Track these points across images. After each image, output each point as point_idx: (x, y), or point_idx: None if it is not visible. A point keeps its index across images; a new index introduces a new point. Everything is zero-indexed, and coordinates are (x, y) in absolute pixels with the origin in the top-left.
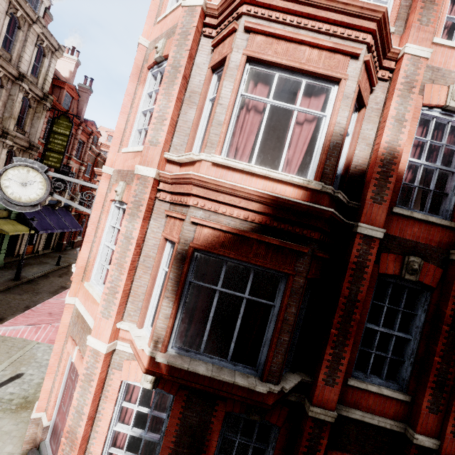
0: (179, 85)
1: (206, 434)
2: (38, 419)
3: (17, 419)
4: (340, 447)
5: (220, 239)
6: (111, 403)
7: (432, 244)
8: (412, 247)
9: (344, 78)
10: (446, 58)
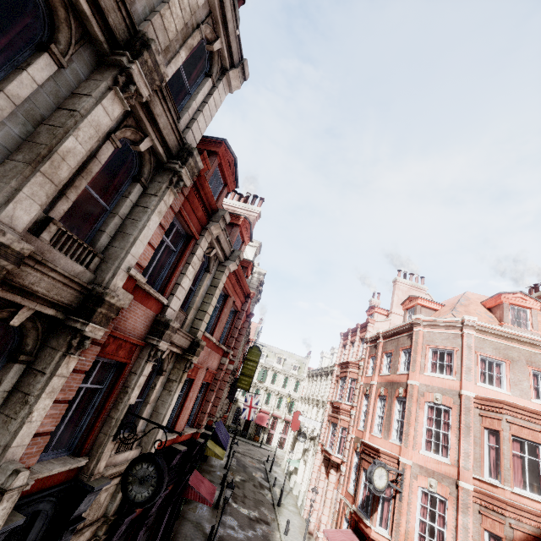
0: (473, 437)
1: None
2: None
3: None
4: None
5: (528, 539)
6: None
7: None
8: None
9: None
10: None
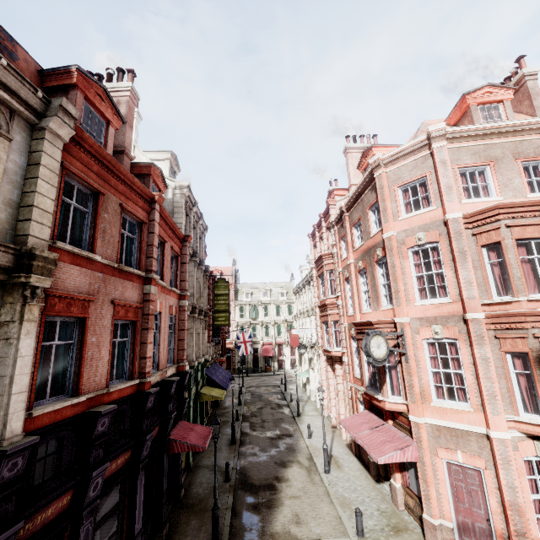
0: (471, 262)
1: None
2: (440, 525)
3: (406, 539)
4: None
5: None
6: (523, 477)
7: None
8: None
9: None
10: None
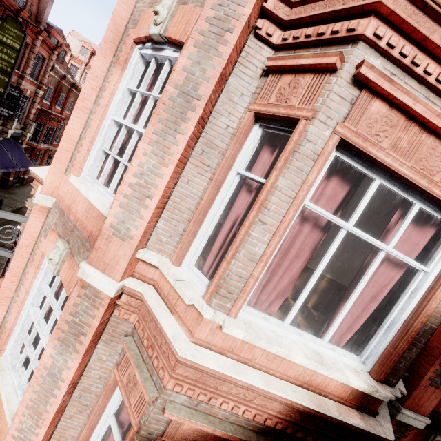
0: (188, 137)
1: None
2: None
3: None
4: None
5: (207, 440)
6: None
7: None
8: None
9: None
10: None
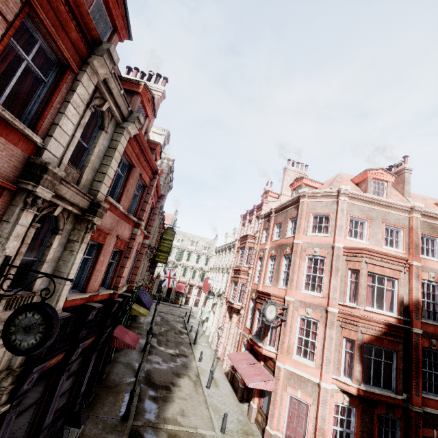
0: (340, 276)
1: (372, 425)
2: (275, 434)
3: None
4: (425, 426)
5: (372, 338)
6: (331, 414)
7: (437, 333)
8: (431, 335)
9: (399, 278)
10: (425, 262)
